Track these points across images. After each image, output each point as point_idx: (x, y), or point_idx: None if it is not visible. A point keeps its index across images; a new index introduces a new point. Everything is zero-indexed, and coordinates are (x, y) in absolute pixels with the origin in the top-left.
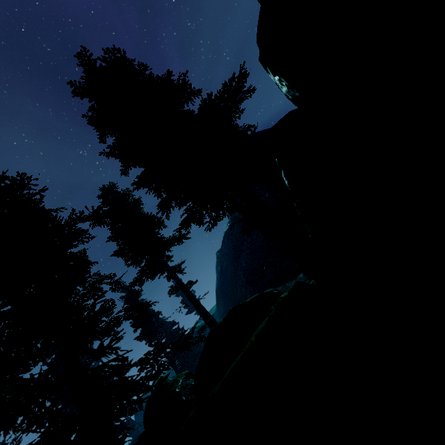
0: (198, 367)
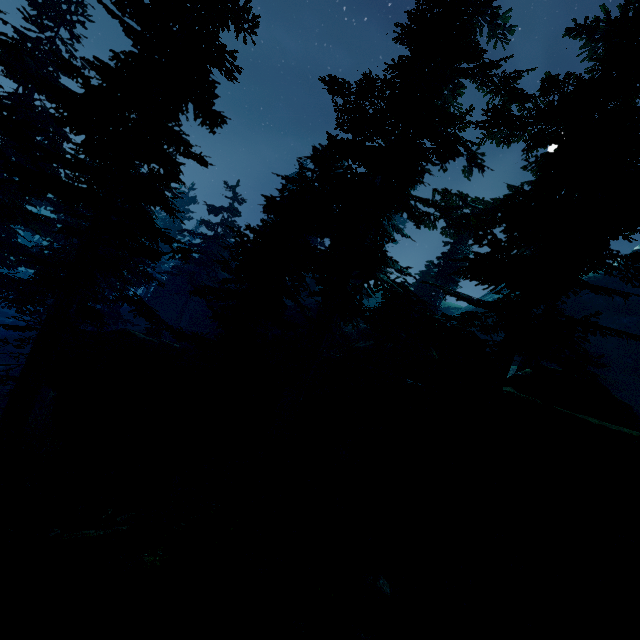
0: (533, 375)
